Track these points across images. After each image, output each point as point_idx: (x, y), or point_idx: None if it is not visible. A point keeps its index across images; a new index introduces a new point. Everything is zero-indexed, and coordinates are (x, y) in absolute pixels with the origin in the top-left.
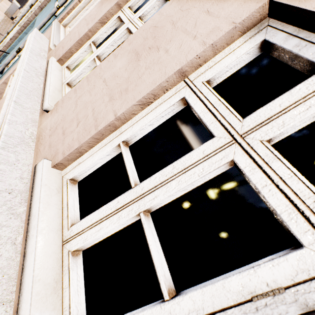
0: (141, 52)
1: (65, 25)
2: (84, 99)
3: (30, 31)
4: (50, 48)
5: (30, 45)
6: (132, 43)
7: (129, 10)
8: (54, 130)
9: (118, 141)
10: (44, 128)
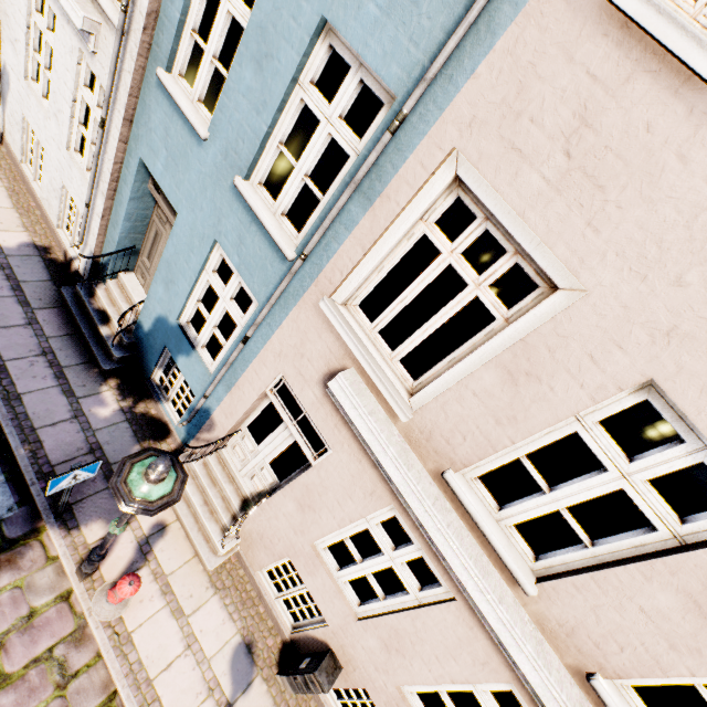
0: (705, 607)
1: (344, 302)
2: (610, 616)
3: (181, 232)
4: (390, 409)
5: (391, 449)
6: (676, 575)
7: (605, 436)
8: (572, 632)
9: (689, 680)
10: (540, 615)
